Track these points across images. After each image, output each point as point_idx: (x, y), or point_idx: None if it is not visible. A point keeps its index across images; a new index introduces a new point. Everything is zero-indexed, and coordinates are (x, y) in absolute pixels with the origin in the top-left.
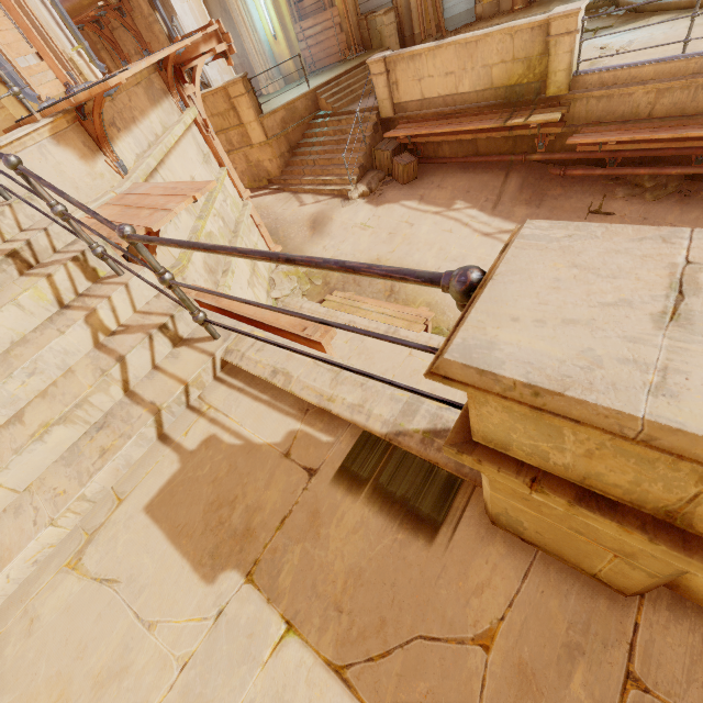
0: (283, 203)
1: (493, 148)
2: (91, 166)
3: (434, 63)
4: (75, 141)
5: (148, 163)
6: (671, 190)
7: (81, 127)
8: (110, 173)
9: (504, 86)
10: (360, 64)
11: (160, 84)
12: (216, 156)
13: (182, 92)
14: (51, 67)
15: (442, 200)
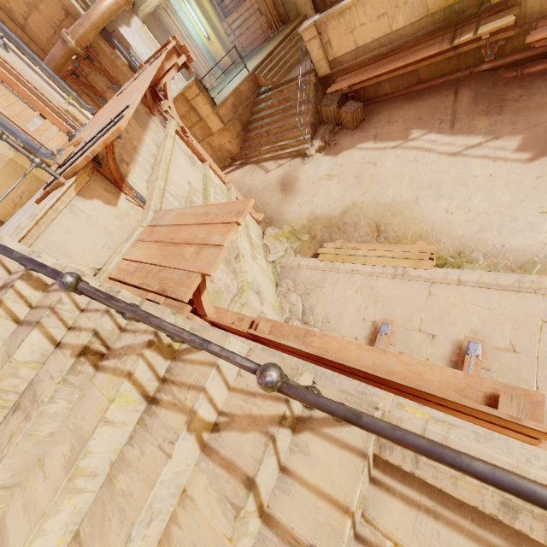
0: (250, 175)
1: (436, 72)
2: (116, 208)
3: (364, 11)
4: (98, 190)
5: (158, 185)
6: None
7: (99, 175)
8: (132, 208)
9: (441, 8)
10: (285, 37)
11: (143, 108)
12: (197, 155)
13: (160, 110)
14: (53, 123)
15: (396, 134)
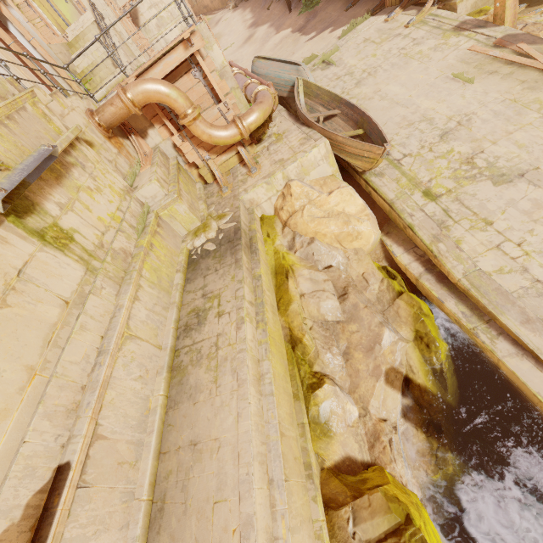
0: (220, 14)
1: None
2: None
3: None
4: None
5: None
6: None
7: None
8: None
9: None
10: None
11: None
12: None
13: None
14: None
15: (246, 8)
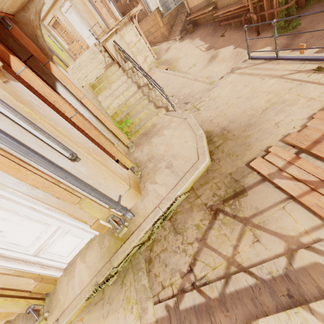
0: (165, 44)
1: (209, 19)
2: None
3: None
4: None
5: None
6: (238, 26)
7: None
8: None
9: None
10: None
11: (128, 21)
12: (140, 34)
13: (133, 21)
14: (114, 21)
15: (194, 38)
